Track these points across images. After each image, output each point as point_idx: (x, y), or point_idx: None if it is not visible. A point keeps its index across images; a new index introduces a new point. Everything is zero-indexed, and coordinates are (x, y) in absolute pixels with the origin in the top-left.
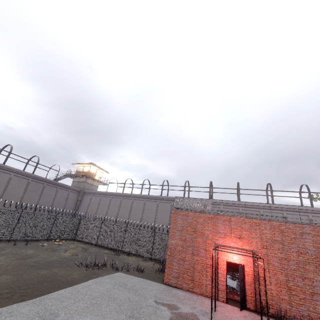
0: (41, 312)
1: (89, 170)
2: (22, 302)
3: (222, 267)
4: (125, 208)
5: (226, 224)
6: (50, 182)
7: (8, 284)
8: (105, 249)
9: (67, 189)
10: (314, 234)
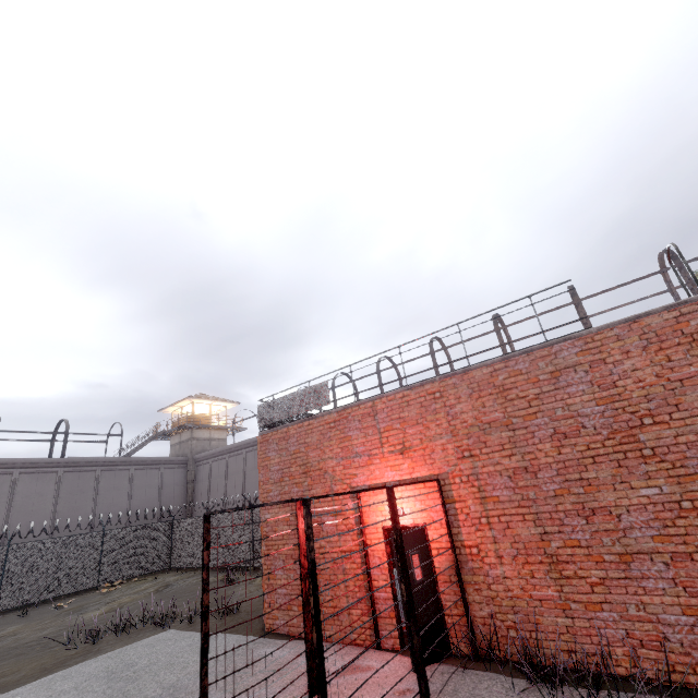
0: None
1: (193, 411)
2: None
3: (377, 549)
4: None
5: (368, 426)
6: (108, 464)
7: None
8: (219, 574)
9: (155, 465)
10: (590, 361)
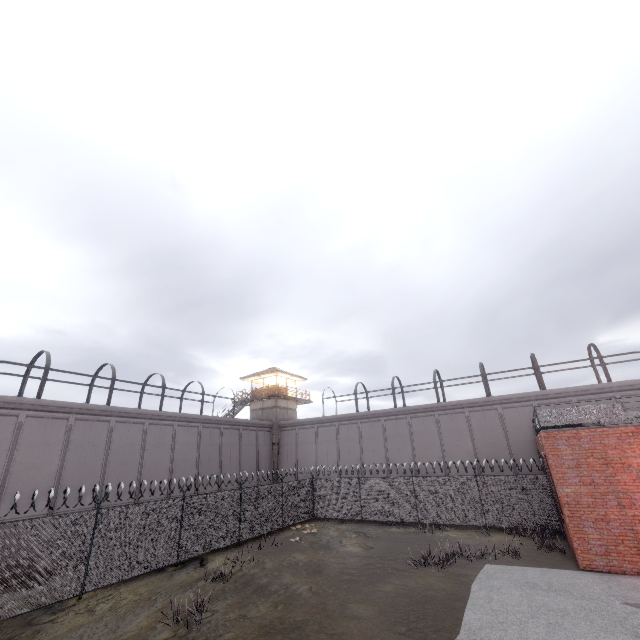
0: None
1: (276, 383)
2: None
3: None
4: (373, 440)
5: None
6: (227, 423)
7: (383, 618)
8: (387, 526)
9: (253, 427)
10: None
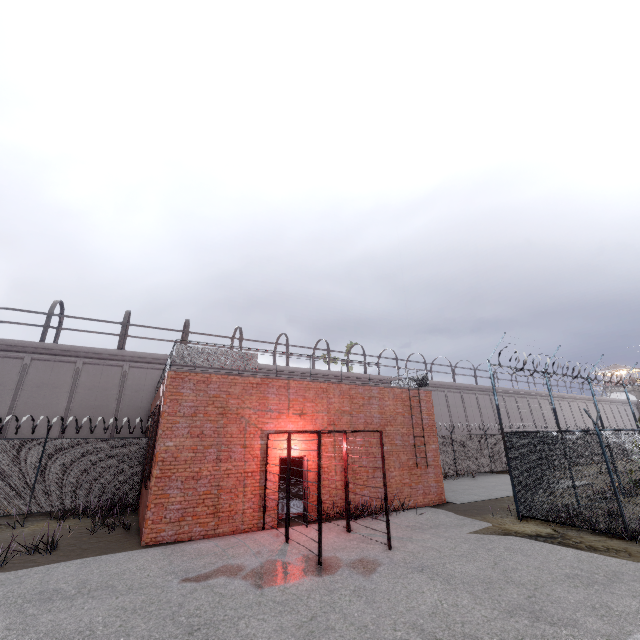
0: None
1: None
2: None
3: (273, 470)
4: None
5: (283, 394)
6: None
7: None
8: None
9: None
10: (380, 397)
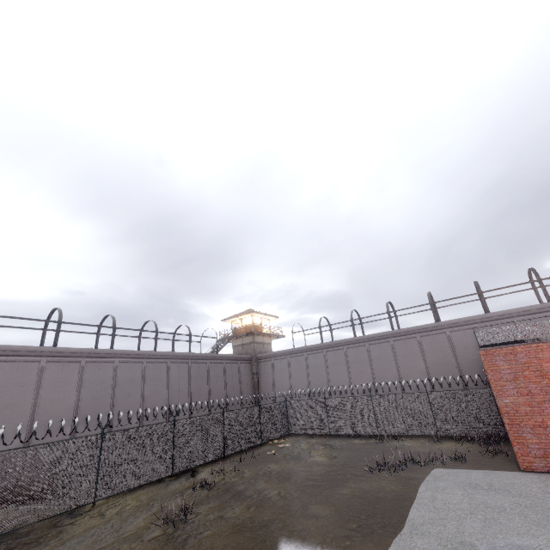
0: (445, 544)
1: (252, 322)
2: (398, 535)
3: None
4: (337, 365)
5: None
6: (213, 358)
7: (338, 516)
8: (351, 439)
9: (235, 360)
10: None
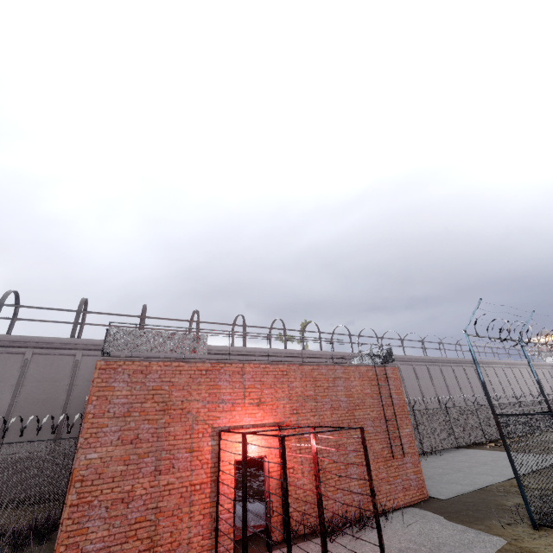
0: None
1: None
2: None
3: (227, 478)
4: None
5: (237, 381)
6: None
7: None
8: None
9: None
10: (345, 377)
